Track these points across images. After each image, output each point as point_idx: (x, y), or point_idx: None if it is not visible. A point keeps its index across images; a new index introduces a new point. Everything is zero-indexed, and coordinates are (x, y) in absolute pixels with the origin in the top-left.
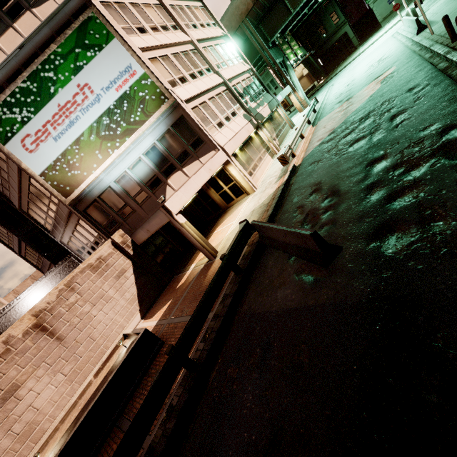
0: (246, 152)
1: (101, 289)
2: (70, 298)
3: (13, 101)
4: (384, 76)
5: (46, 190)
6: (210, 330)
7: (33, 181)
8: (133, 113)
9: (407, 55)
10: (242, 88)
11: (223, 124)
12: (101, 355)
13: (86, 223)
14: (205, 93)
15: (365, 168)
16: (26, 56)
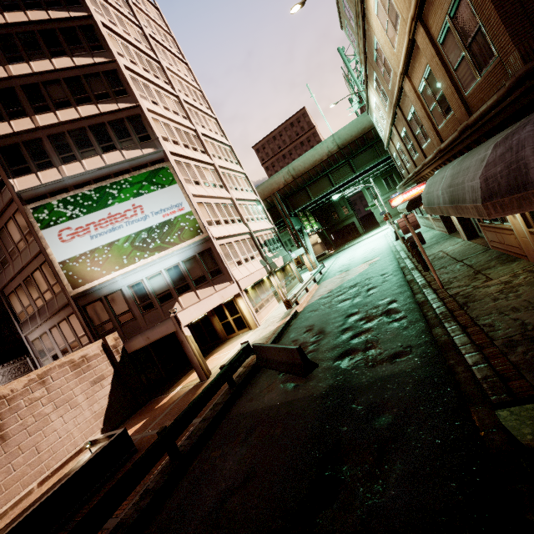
0: (257, 291)
1: (71, 391)
2: (36, 391)
3: (71, 201)
4: (372, 261)
5: (56, 277)
6: (197, 430)
7: (46, 266)
8: (170, 235)
9: (388, 252)
10: (263, 240)
11: (241, 263)
12: (38, 475)
13: (79, 319)
14: (232, 236)
15: (344, 318)
16: (100, 175)
